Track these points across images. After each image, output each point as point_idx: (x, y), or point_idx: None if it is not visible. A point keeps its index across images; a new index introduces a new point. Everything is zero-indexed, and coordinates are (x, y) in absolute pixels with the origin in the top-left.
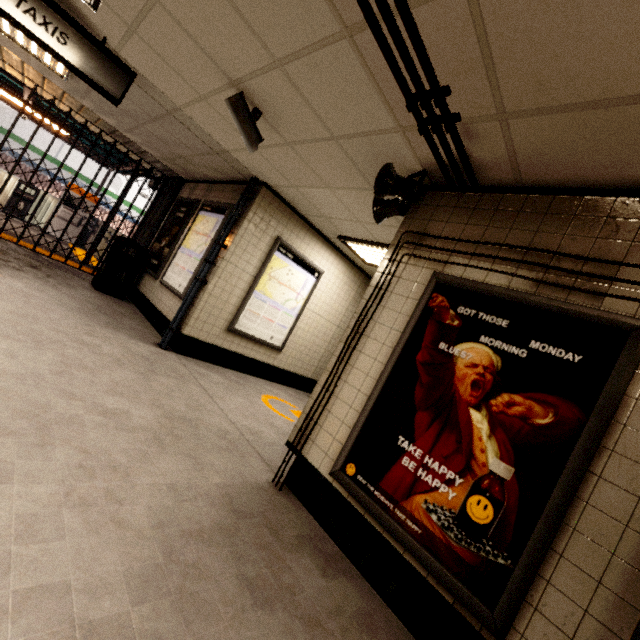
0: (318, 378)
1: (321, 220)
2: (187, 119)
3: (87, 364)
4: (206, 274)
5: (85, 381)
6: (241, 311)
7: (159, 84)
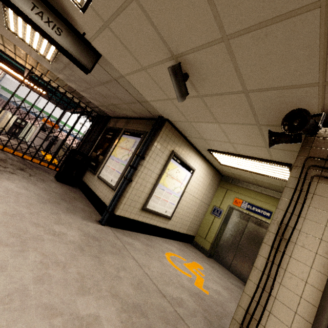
0: (189, 233)
1: (199, 140)
2: (126, 82)
3: (60, 258)
4: (131, 175)
5: (60, 282)
6: (150, 197)
7: (114, 61)
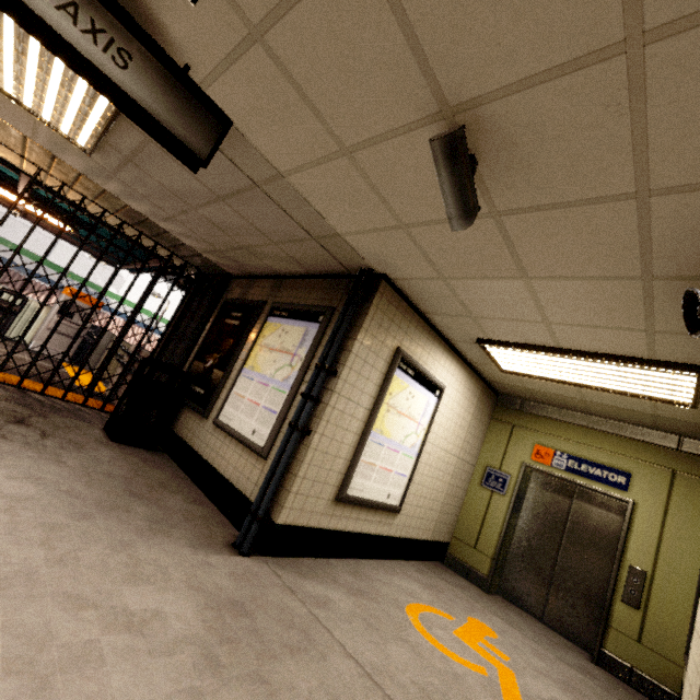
0: (437, 537)
1: (458, 320)
2: (287, 191)
3: None
4: (307, 418)
5: None
6: (354, 466)
7: (262, 138)
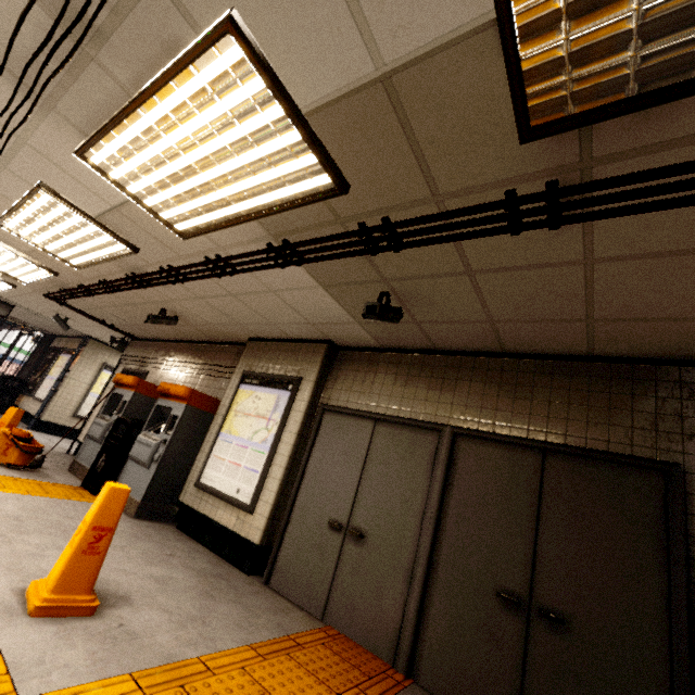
0: None
1: None
2: (44, 316)
3: None
4: (57, 386)
5: None
6: (82, 405)
7: (27, 307)
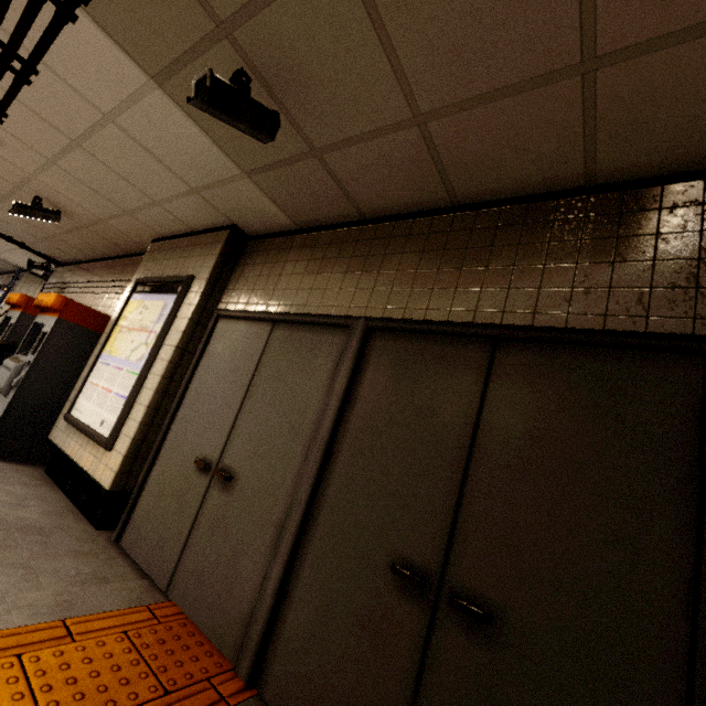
0: None
1: None
2: None
3: None
4: None
5: None
6: None
7: None
